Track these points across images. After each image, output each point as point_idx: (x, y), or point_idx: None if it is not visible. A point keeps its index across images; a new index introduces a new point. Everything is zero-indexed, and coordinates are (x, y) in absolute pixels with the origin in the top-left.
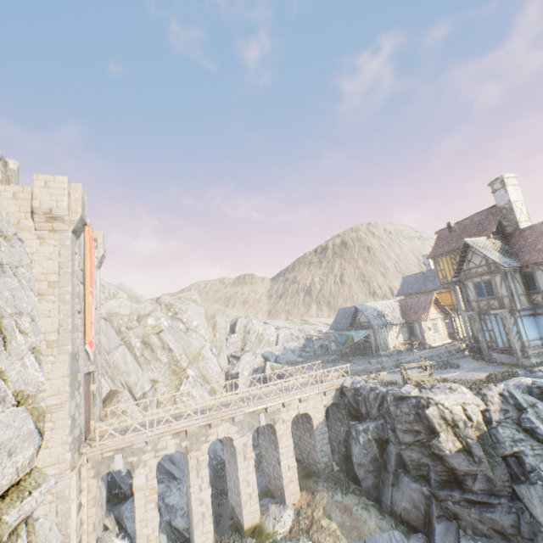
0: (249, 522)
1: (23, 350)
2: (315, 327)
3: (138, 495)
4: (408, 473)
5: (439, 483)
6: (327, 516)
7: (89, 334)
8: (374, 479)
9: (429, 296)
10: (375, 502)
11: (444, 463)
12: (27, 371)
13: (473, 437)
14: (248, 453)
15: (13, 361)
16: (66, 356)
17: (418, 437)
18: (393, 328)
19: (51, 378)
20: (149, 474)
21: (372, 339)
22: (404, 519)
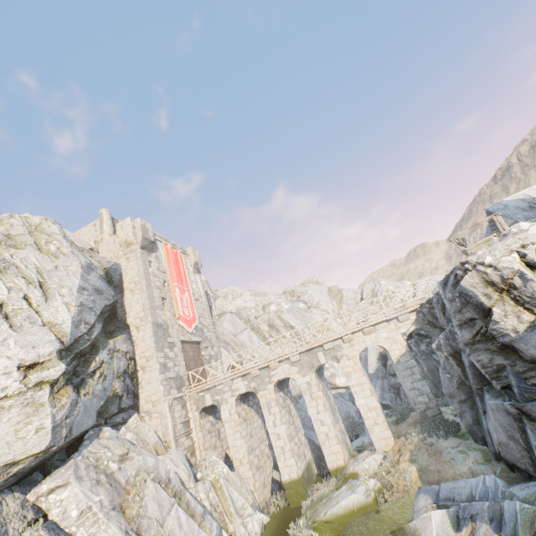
0: (333, 463)
1: (59, 304)
2: None
3: (227, 426)
4: (492, 389)
5: (530, 391)
6: (410, 459)
7: (177, 313)
8: (471, 412)
9: None
10: (484, 446)
11: (520, 356)
12: (59, 313)
13: None
14: (314, 392)
15: (50, 308)
16: (150, 325)
17: (475, 328)
18: None
19: (145, 340)
20: (231, 410)
21: None
22: (508, 461)
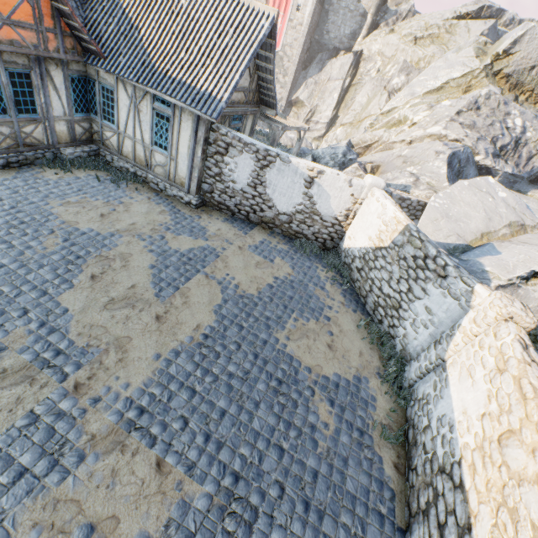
0: None
1: None
2: None
3: None
4: None
5: None
6: None
7: None
8: None
9: None
10: None
11: None
12: None
13: None
14: None
15: None
16: None
17: None
18: None
19: None
20: None
21: None
22: None
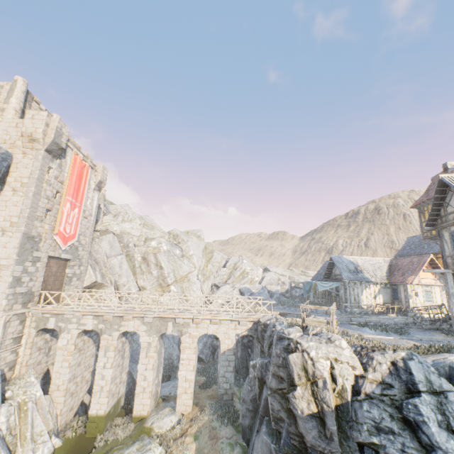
0: (138, 411)
1: None
2: (308, 278)
3: (59, 353)
4: (270, 424)
5: (289, 447)
6: (195, 435)
7: (57, 228)
8: (250, 420)
9: (424, 257)
10: (246, 445)
11: (296, 425)
12: None
13: (329, 403)
14: (150, 352)
15: None
16: (20, 234)
17: (281, 385)
18: (370, 287)
19: (7, 247)
20: (70, 340)
21: (340, 293)
22: None
